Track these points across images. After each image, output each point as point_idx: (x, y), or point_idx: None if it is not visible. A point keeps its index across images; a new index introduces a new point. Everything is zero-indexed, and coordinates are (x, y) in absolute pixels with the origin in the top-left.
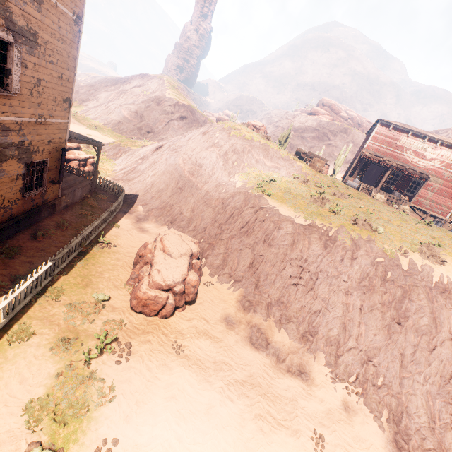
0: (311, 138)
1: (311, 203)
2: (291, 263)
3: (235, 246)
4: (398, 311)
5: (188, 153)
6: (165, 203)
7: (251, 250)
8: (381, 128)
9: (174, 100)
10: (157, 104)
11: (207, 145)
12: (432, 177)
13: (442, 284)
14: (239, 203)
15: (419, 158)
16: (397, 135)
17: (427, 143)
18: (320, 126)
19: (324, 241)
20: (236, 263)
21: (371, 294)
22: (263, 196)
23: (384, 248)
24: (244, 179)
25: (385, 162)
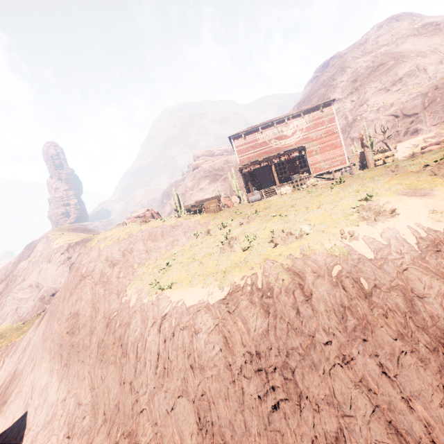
0: (208, 185)
1: (220, 256)
2: (244, 374)
3: (163, 409)
4: (428, 331)
5: (60, 308)
6: (54, 405)
7: (185, 397)
8: (237, 141)
9: (64, 246)
10: (47, 262)
11: (75, 283)
12: (307, 145)
13: (424, 240)
14: (137, 331)
15: (284, 140)
16: (253, 137)
17: (278, 126)
18: (207, 172)
19: (259, 302)
20: (179, 439)
21: (372, 333)
22: (163, 295)
23: (327, 249)
24: (139, 286)
25: (263, 161)
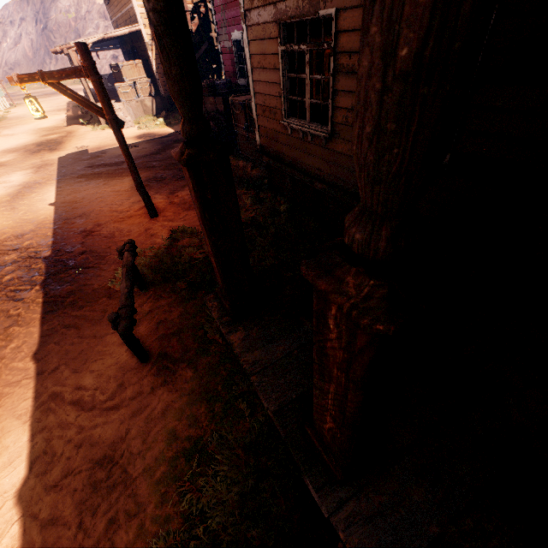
0: None
1: None
2: None
3: None
4: None
5: None
6: None
7: None
8: None
9: None
10: (103, 19)
11: None
12: None
13: None
14: None
15: None
16: None
17: None
18: None
19: None
20: None
21: None
22: None
23: None
24: None
25: None
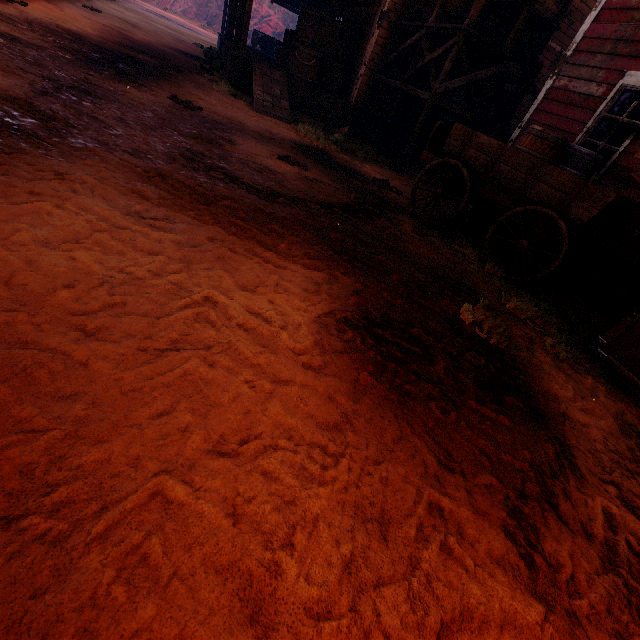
0: None
1: None
2: None
3: None
4: None
5: None
6: None
7: None
8: None
9: None
10: None
11: None
12: None
13: None
14: None
15: None
16: None
17: None
18: None
19: None
20: None
21: None
22: None
23: None
24: None
25: None
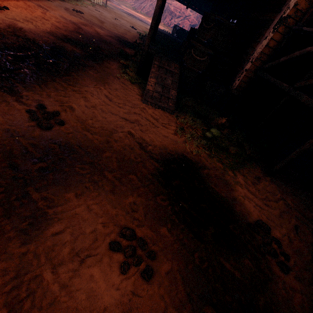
0: None
1: None
2: None
3: None
4: None
5: None
6: None
7: None
8: None
9: None
10: None
11: None
12: None
13: None
14: None
15: None
16: None
17: None
18: None
19: None
20: None
21: None
22: None
23: None
24: None
25: None
